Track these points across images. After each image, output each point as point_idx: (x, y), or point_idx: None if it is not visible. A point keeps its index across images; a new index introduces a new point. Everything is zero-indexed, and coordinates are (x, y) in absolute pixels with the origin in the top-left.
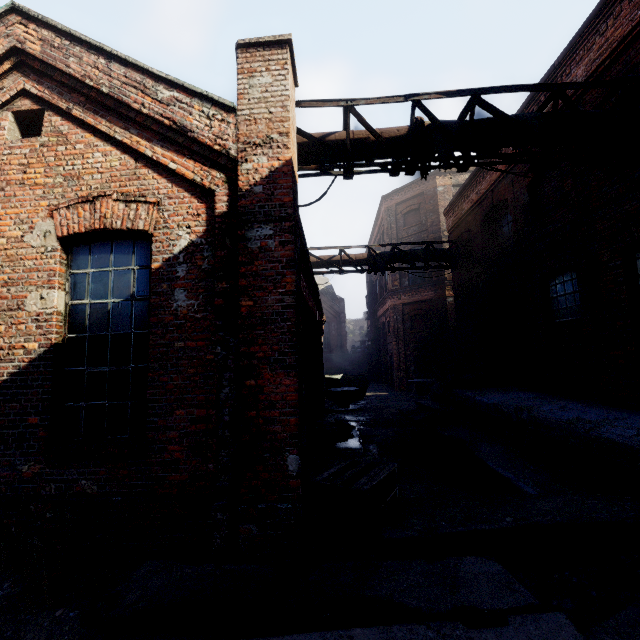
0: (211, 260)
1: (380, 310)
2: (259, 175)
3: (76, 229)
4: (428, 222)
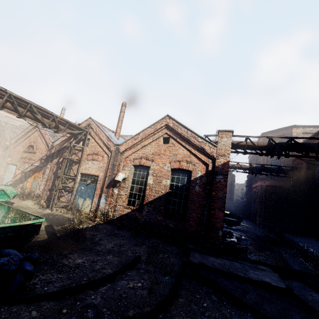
0: (205, 180)
1: (254, 185)
2: (221, 163)
3: (175, 167)
4: None
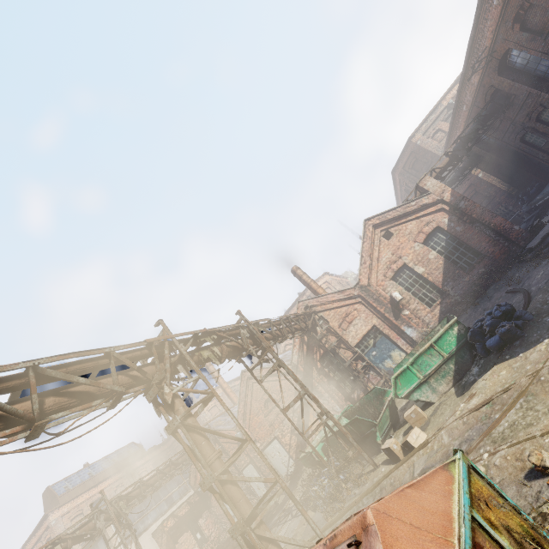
0: (456, 218)
1: None
2: (449, 197)
3: (423, 239)
4: (429, 159)
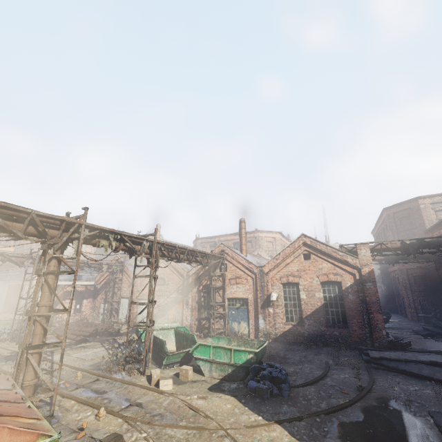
0: (356, 288)
1: (390, 268)
2: (366, 272)
3: (324, 280)
4: (416, 224)
